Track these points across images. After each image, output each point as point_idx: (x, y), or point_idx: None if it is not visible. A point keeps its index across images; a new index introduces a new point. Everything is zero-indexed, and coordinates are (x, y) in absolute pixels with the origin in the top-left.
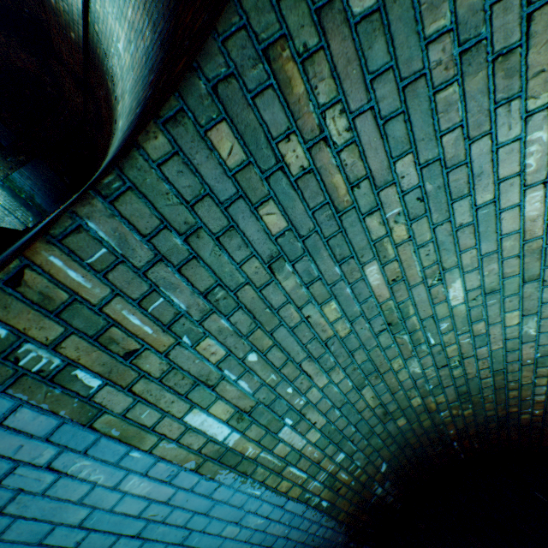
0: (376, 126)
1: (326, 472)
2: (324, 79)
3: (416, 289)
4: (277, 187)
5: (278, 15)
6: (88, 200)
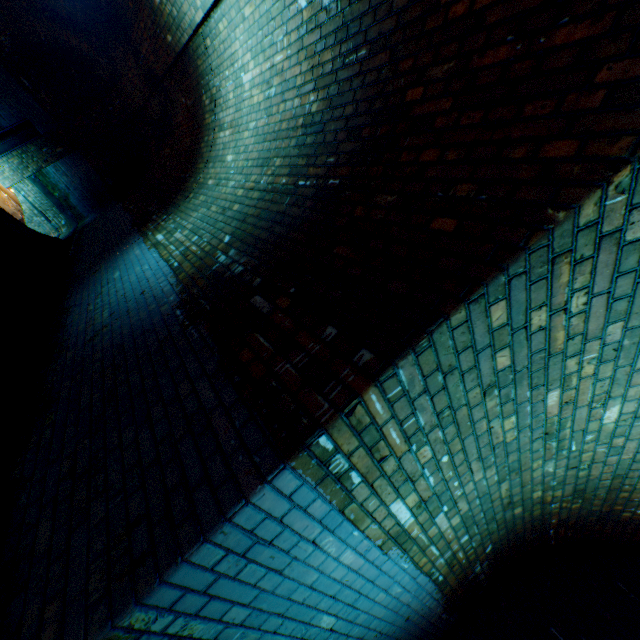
0: (606, 303)
1: (451, 551)
2: (583, 274)
3: (580, 409)
4: (516, 339)
5: (573, 239)
6: (406, 356)
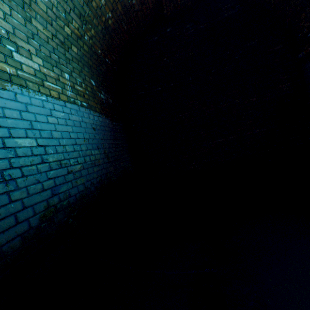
0: None
1: (69, 86)
2: None
3: None
4: None
5: None
6: None
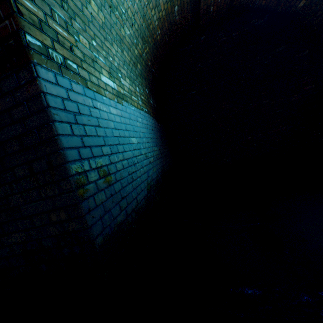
0: None
1: (139, 97)
2: None
3: None
4: None
5: None
6: None
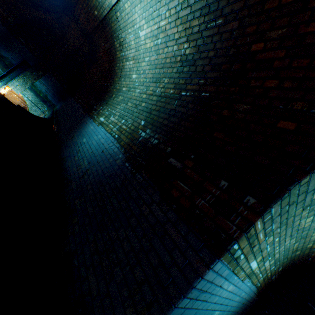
0: None
1: (266, 273)
2: None
3: None
4: None
5: None
6: (277, 202)
